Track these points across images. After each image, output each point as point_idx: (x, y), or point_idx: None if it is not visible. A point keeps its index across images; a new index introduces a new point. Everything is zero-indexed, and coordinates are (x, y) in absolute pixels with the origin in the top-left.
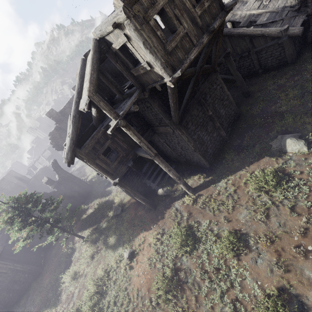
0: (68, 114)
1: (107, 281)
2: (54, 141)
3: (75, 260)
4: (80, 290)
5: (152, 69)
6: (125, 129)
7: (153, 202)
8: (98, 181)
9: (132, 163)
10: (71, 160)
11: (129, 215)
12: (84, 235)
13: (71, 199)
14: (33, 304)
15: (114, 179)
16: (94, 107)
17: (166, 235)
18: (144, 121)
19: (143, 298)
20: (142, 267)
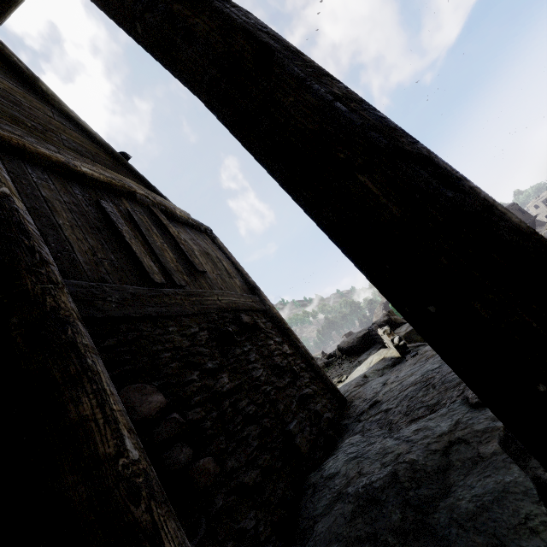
0: None
1: None
2: (385, 309)
3: None
4: None
5: None
6: None
7: None
8: None
9: None
10: None
11: None
12: None
13: None
14: None
15: None
16: None
17: None
18: None
19: None
20: None
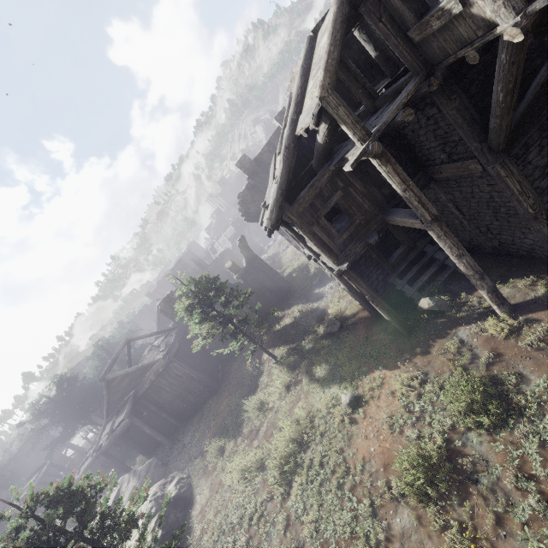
0: (266, 163)
1: (309, 429)
2: (244, 206)
3: (262, 386)
4: (267, 429)
5: (466, 10)
6: (377, 163)
7: (406, 321)
8: (301, 276)
9: (376, 238)
10: (276, 223)
11: (354, 337)
12: (276, 354)
13: (260, 298)
14: (208, 426)
15: (339, 265)
16: (326, 121)
17: (432, 384)
18: (410, 155)
19: (372, 475)
20: (374, 426)
